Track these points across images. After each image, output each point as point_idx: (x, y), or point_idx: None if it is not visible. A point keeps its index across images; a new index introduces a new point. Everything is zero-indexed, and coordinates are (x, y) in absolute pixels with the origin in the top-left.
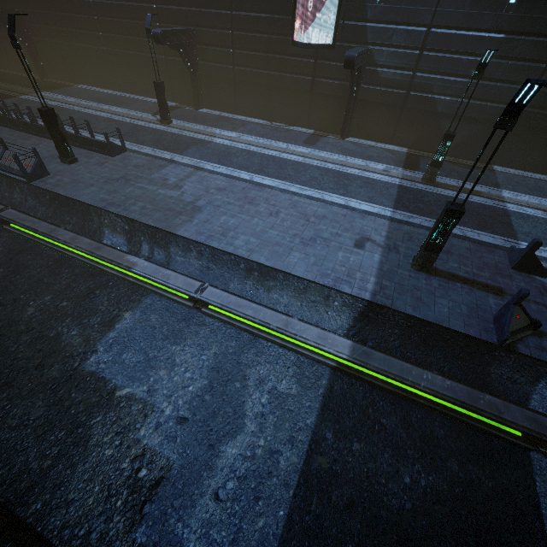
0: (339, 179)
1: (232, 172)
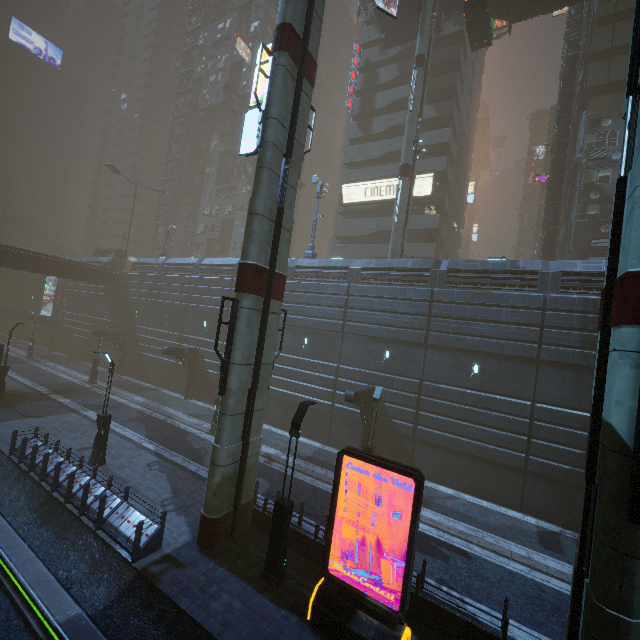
0: None
1: None
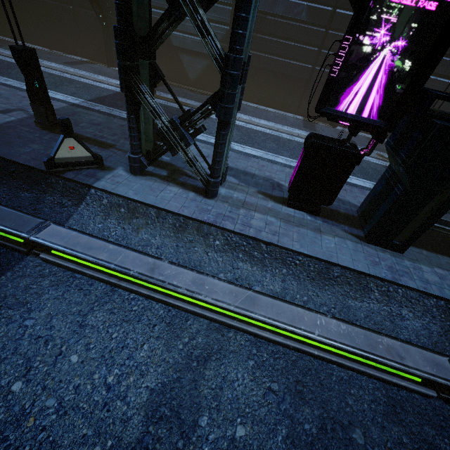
0: (62, 81)
1: None
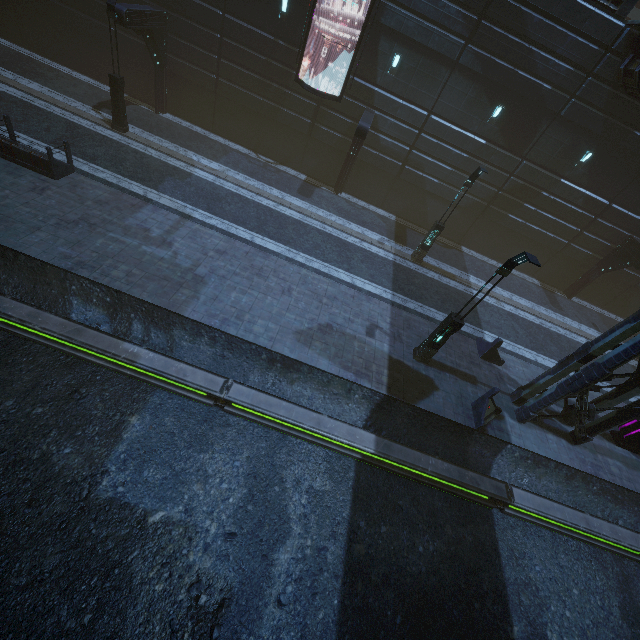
0: (341, 249)
1: (228, 226)
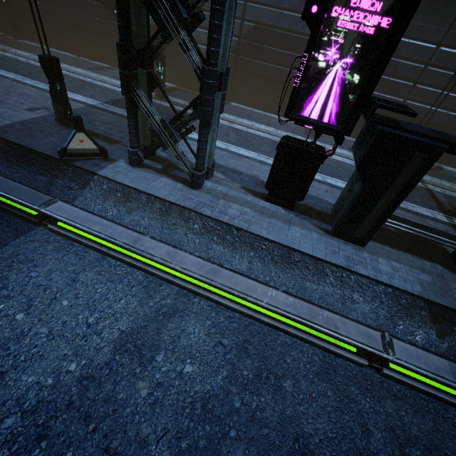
0: (83, 85)
1: None
